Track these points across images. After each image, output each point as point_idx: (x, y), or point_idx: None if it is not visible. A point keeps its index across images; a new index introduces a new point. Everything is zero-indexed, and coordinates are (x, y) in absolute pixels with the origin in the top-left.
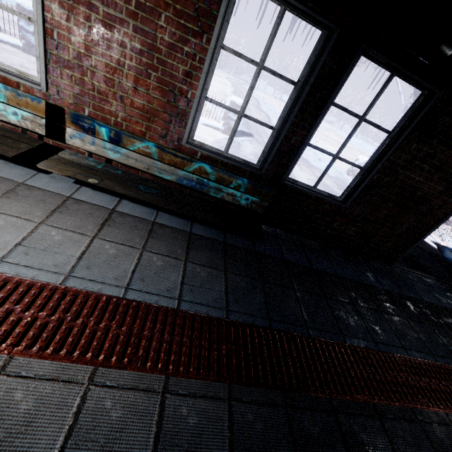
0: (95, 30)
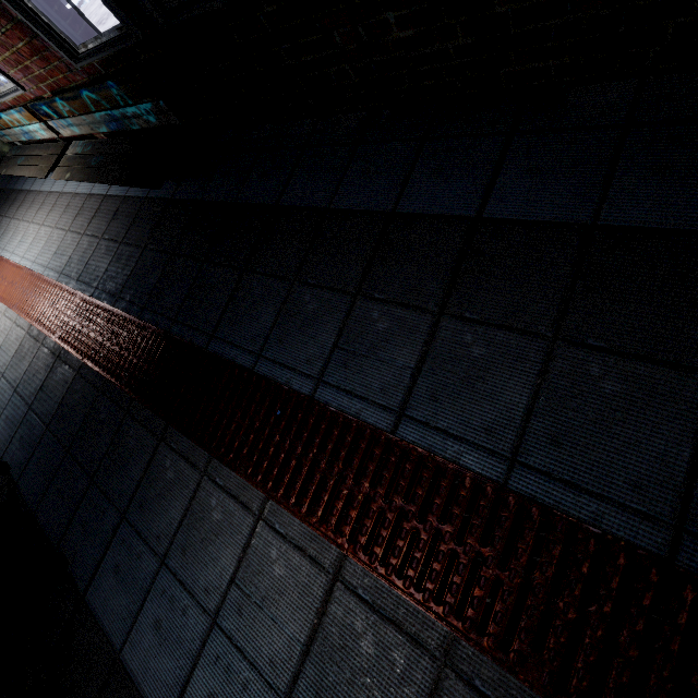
0: None
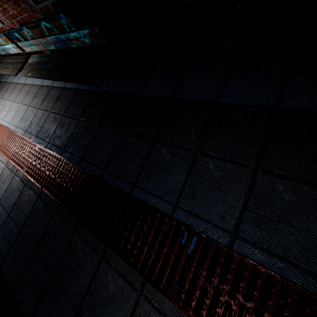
0: None
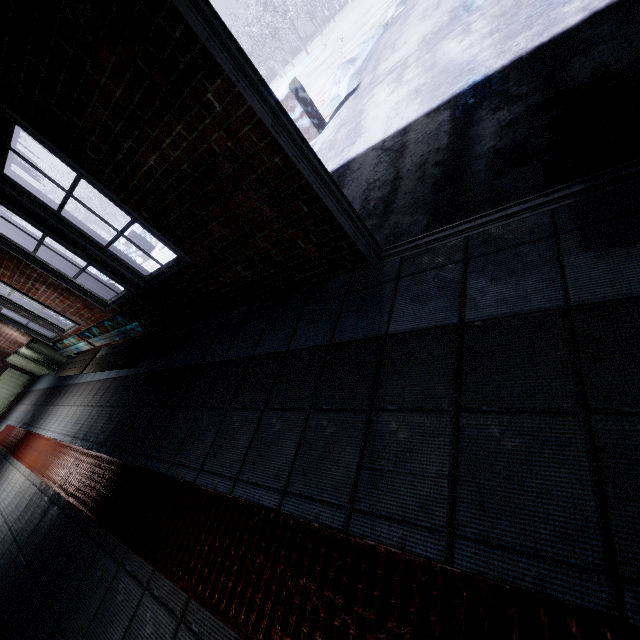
0: (42, 294)
